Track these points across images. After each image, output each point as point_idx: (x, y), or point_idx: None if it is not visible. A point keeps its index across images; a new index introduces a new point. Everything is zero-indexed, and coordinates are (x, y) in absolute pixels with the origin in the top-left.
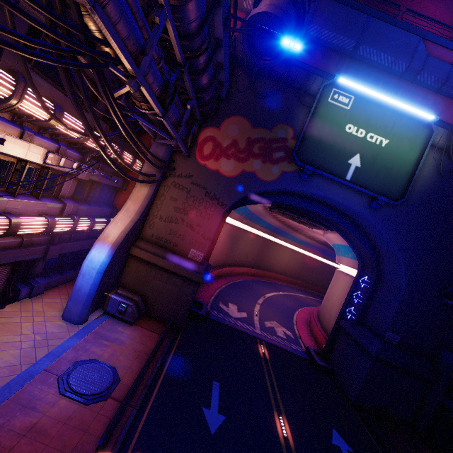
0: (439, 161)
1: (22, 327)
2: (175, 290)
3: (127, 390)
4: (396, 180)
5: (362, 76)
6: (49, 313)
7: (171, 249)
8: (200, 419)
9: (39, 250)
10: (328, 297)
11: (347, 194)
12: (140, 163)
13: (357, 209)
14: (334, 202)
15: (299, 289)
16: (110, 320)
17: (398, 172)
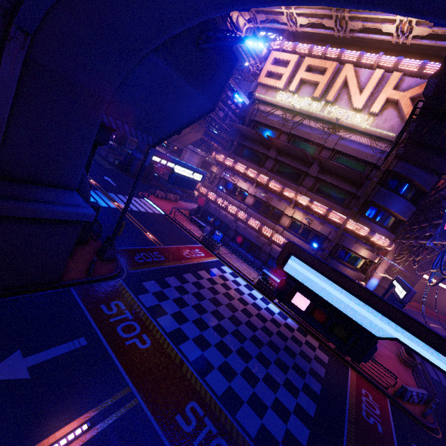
0: None
1: None
2: None
3: None
4: None
5: None
6: None
7: None
8: None
9: None
10: None
11: None
12: None
13: None
14: None
15: None
16: None
17: None
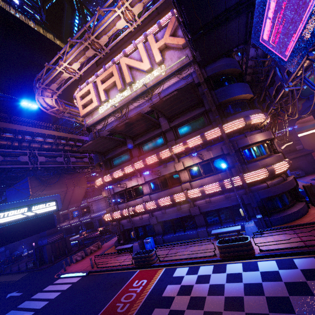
0: None
1: None
2: (305, 161)
3: None
4: None
5: None
6: None
7: (289, 152)
8: None
9: None
10: None
11: None
12: None
13: None
14: None
15: None
16: (297, 179)
17: None
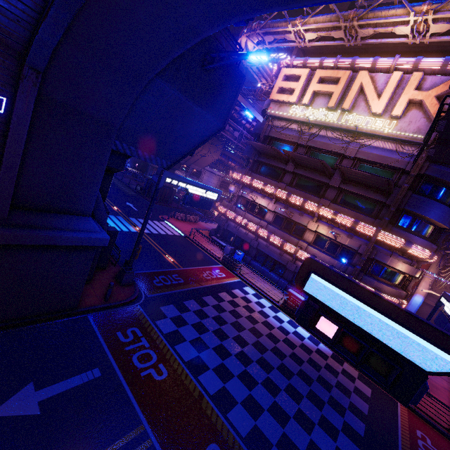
0: None
1: None
2: None
3: None
4: None
5: None
6: None
7: None
8: None
9: None
10: None
11: None
12: None
13: None
14: None
15: None
16: None
17: None
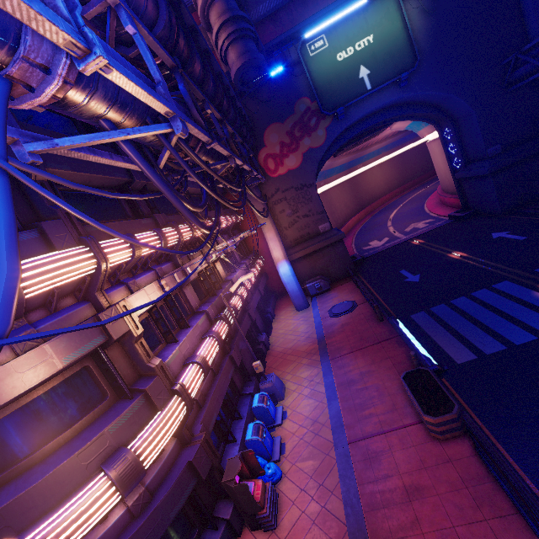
0: (419, 5)
1: (290, 323)
2: (333, 256)
3: (361, 300)
4: (401, 54)
5: (312, 4)
6: (291, 315)
7: (308, 238)
8: (407, 283)
9: (257, 293)
10: (437, 170)
11: (378, 96)
12: (241, 214)
13: (393, 98)
14: (374, 109)
15: (414, 190)
16: (318, 297)
17: (397, 47)
